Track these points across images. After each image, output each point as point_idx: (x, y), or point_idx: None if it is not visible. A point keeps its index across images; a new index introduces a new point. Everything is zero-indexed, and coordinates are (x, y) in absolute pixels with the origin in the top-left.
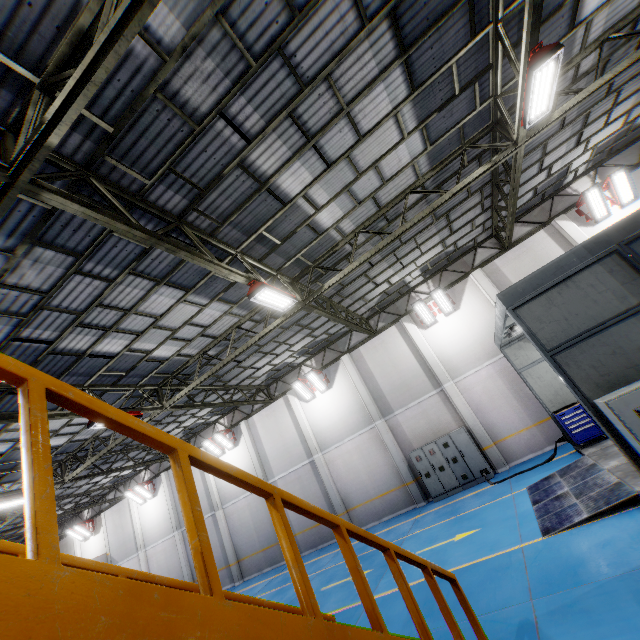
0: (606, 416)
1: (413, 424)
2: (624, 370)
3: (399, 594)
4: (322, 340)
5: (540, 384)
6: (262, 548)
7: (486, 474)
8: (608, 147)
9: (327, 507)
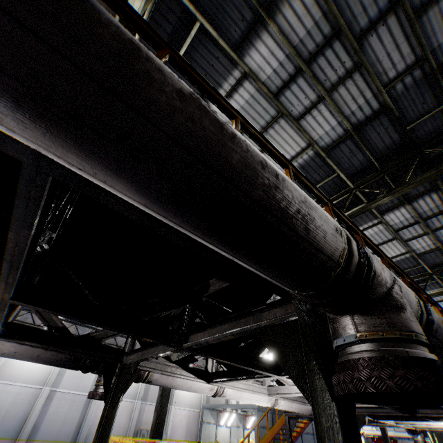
0: None
1: (149, 414)
2: None
3: None
4: None
5: (204, 431)
6: None
7: None
8: None
9: (73, 432)
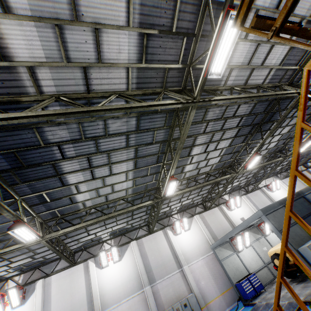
0: (302, 254)
1: (166, 290)
2: (299, 240)
3: None
4: (126, 228)
5: (229, 268)
6: None
7: None
8: (233, 188)
9: None
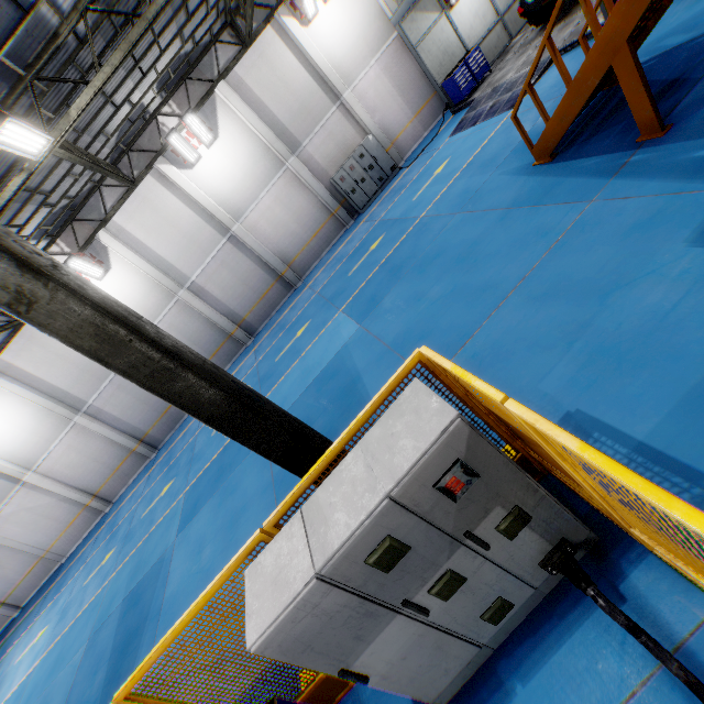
0: None
1: (324, 151)
2: None
3: (447, 192)
4: (184, 57)
5: (430, 58)
6: (212, 354)
7: (395, 169)
8: None
9: (267, 274)
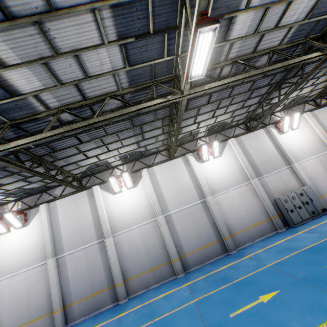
0: None
1: (274, 183)
2: None
3: None
4: (224, 124)
5: None
6: (152, 268)
7: (324, 211)
8: None
9: (214, 233)
